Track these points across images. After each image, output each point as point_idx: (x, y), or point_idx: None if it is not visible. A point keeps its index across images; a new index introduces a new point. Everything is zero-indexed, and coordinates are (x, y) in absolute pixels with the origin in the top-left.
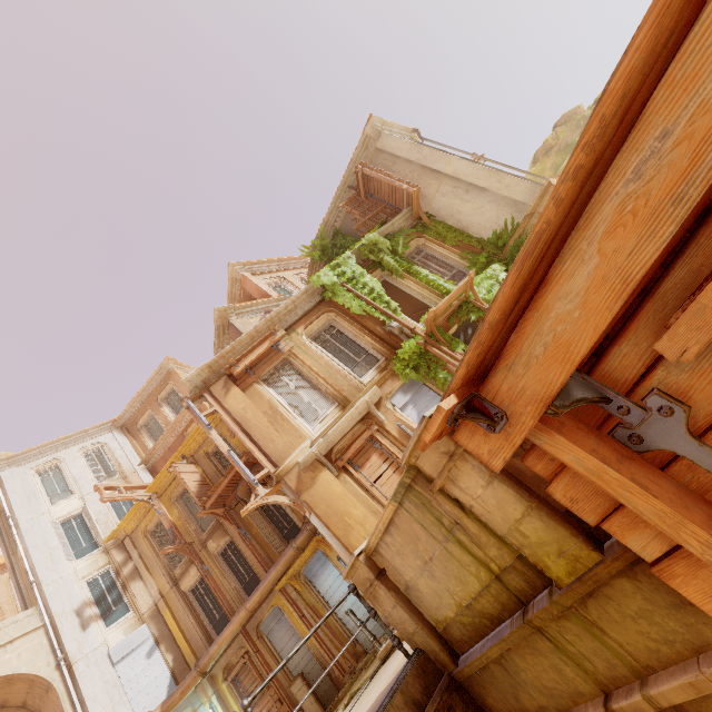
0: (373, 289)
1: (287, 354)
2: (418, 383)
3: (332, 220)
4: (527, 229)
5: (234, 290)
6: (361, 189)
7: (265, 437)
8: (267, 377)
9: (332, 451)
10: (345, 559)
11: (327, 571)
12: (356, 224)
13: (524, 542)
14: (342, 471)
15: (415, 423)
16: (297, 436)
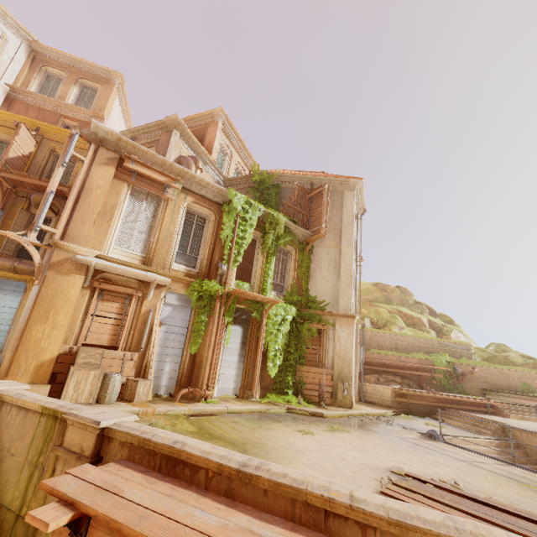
0: (244, 238)
1: (165, 197)
2: (191, 304)
3: (285, 179)
4: (324, 317)
5: (203, 118)
6: (313, 193)
7: (83, 215)
8: (138, 189)
9: (103, 272)
10: (17, 328)
11: (13, 297)
12: (288, 201)
13: (43, 535)
14: (91, 288)
15: (159, 318)
16: (100, 240)
